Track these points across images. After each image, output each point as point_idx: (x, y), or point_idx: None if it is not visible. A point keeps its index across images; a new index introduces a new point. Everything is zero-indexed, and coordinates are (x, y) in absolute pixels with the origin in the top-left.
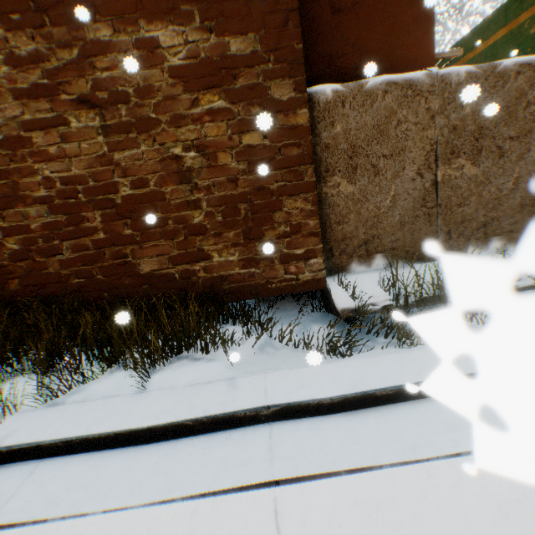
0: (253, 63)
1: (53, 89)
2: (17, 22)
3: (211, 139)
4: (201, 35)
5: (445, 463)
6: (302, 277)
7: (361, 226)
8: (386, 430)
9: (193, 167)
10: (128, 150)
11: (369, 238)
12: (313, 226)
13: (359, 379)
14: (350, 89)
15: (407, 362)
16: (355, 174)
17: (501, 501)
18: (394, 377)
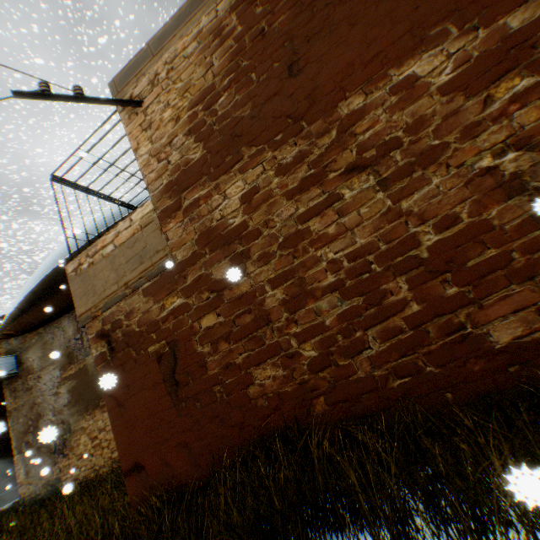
0: None
1: (319, 174)
2: (279, 140)
3: (531, 125)
4: (464, 40)
5: None
6: None
7: None
8: None
9: (518, 170)
10: (416, 193)
11: None
12: None
13: None
14: None
15: None
16: None
17: None
18: None
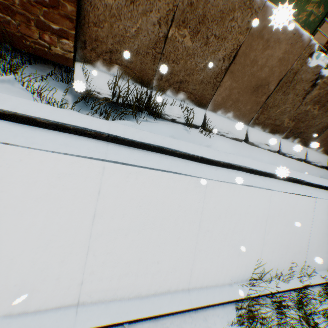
0: None
1: None
2: None
3: None
4: None
5: (42, 153)
6: (54, 50)
7: (111, 38)
8: (28, 135)
9: None
10: None
11: (114, 50)
12: (70, 11)
13: (34, 111)
14: None
15: (75, 117)
16: None
17: (62, 173)
18: (57, 118)
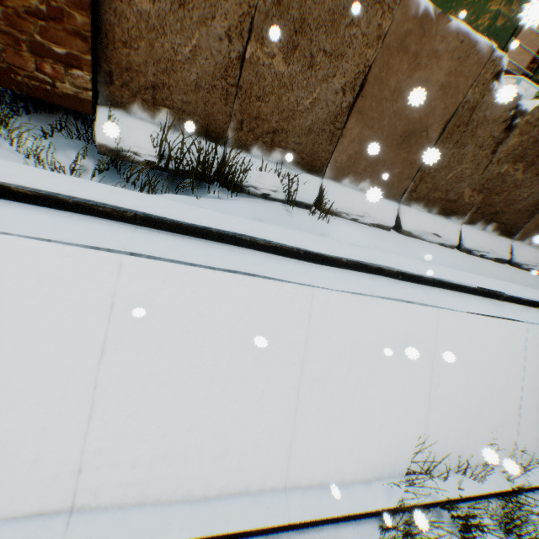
0: None
1: None
2: None
3: None
4: None
5: (11, 239)
6: (61, 87)
7: (152, 64)
8: None
9: None
10: None
11: (158, 85)
12: (81, 25)
13: (9, 175)
14: None
15: (82, 186)
16: None
17: (45, 273)
18: (48, 186)
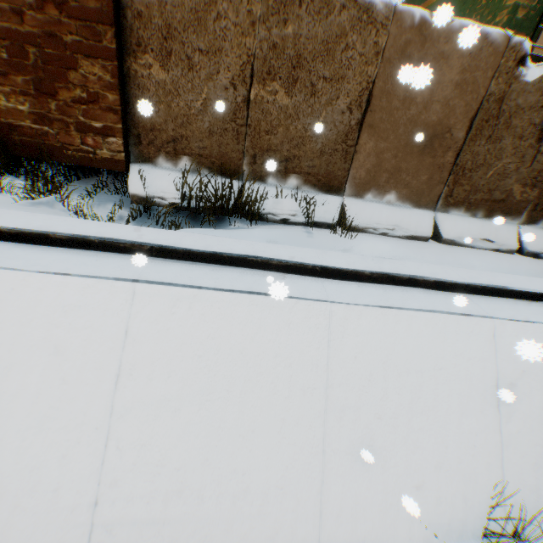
0: None
1: None
2: None
3: None
4: None
5: (43, 276)
6: (100, 153)
7: (171, 121)
8: (34, 256)
9: None
10: None
11: (177, 137)
12: (112, 101)
13: (50, 225)
14: None
15: (108, 228)
16: (169, 61)
17: (69, 304)
18: (79, 230)
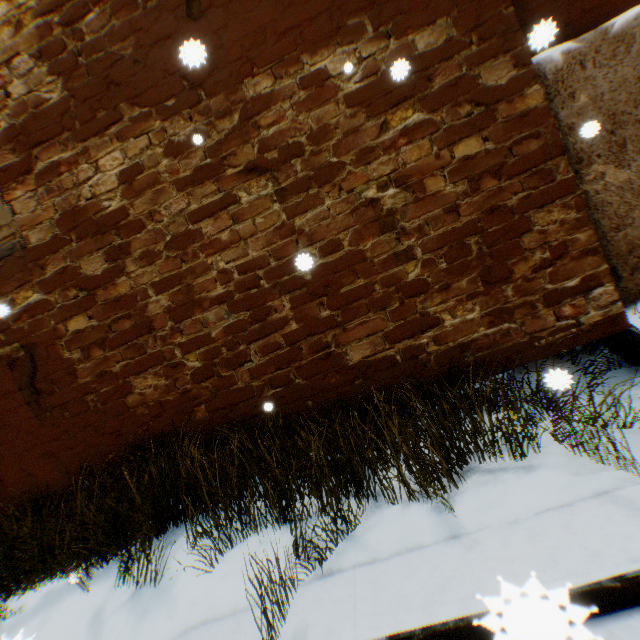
0: (450, 53)
1: (217, 167)
2: (171, 107)
3: (412, 165)
4: (377, 45)
5: None
6: (584, 320)
7: None
8: None
9: (395, 208)
10: (310, 211)
11: None
12: (583, 240)
13: None
14: (587, 43)
15: None
16: (623, 153)
17: None
18: None
